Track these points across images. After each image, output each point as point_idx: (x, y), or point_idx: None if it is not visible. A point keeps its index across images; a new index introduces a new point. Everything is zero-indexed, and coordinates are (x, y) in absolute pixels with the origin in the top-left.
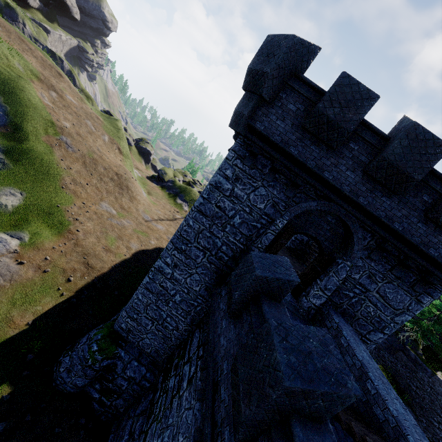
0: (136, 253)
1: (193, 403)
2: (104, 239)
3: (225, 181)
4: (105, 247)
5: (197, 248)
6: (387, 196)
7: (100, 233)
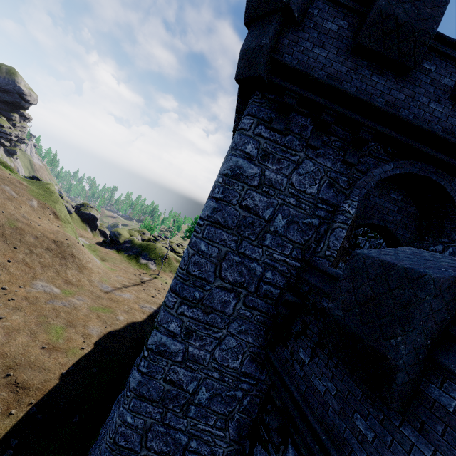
0: (99, 340)
1: None
2: (44, 333)
3: (247, 164)
4: (46, 345)
5: (221, 288)
6: None
7: (36, 325)
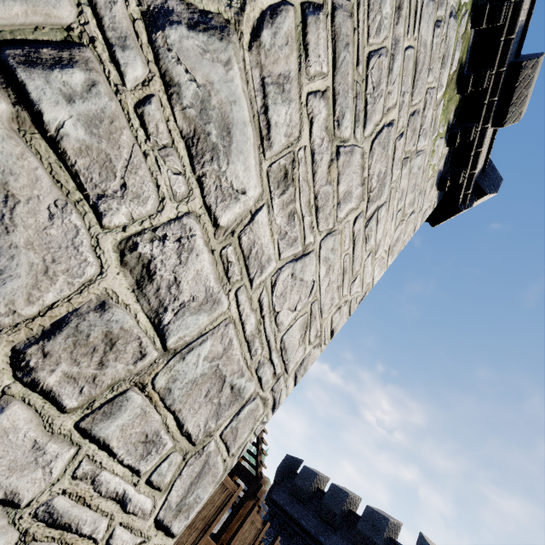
0: None
1: None
2: None
3: None
4: None
5: None
6: (334, 533)
7: None
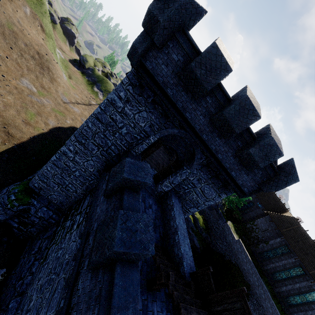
0: (53, 129)
1: (77, 239)
2: (24, 113)
3: (118, 101)
4: (24, 120)
5: (93, 143)
6: (219, 137)
7: (20, 107)
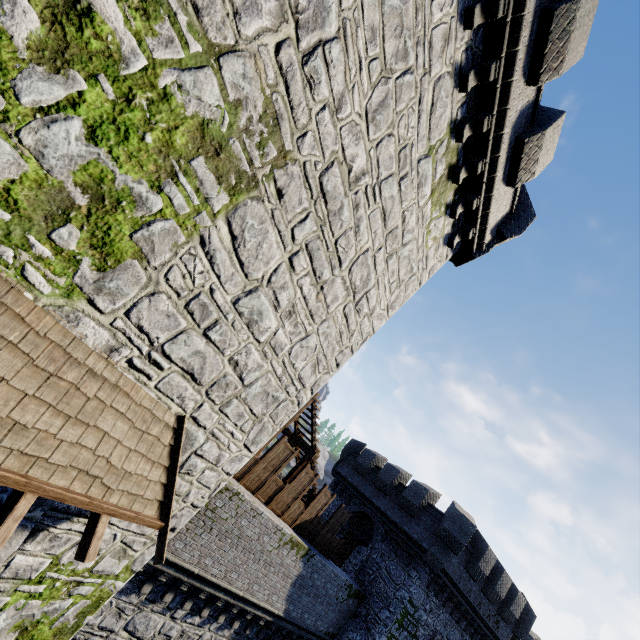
0: None
1: None
2: None
3: None
4: None
5: None
6: (384, 497)
7: None
